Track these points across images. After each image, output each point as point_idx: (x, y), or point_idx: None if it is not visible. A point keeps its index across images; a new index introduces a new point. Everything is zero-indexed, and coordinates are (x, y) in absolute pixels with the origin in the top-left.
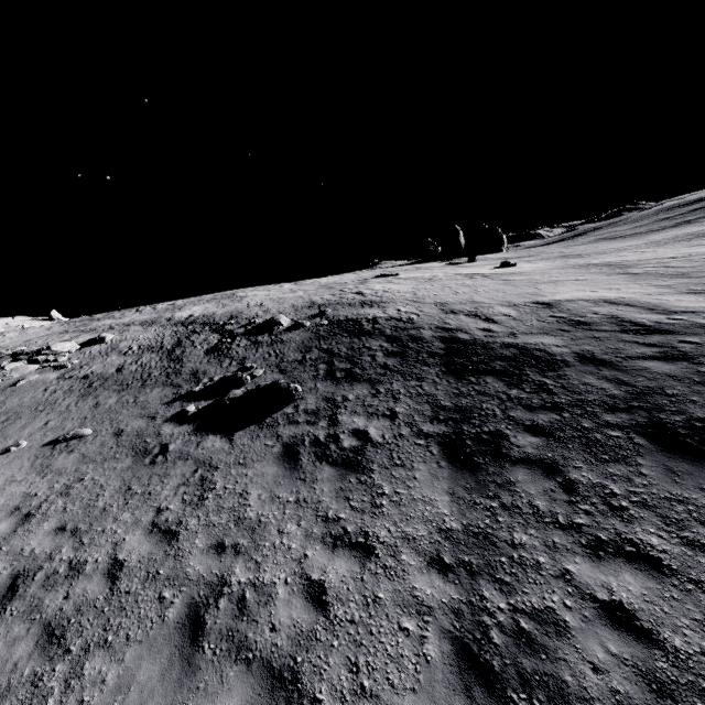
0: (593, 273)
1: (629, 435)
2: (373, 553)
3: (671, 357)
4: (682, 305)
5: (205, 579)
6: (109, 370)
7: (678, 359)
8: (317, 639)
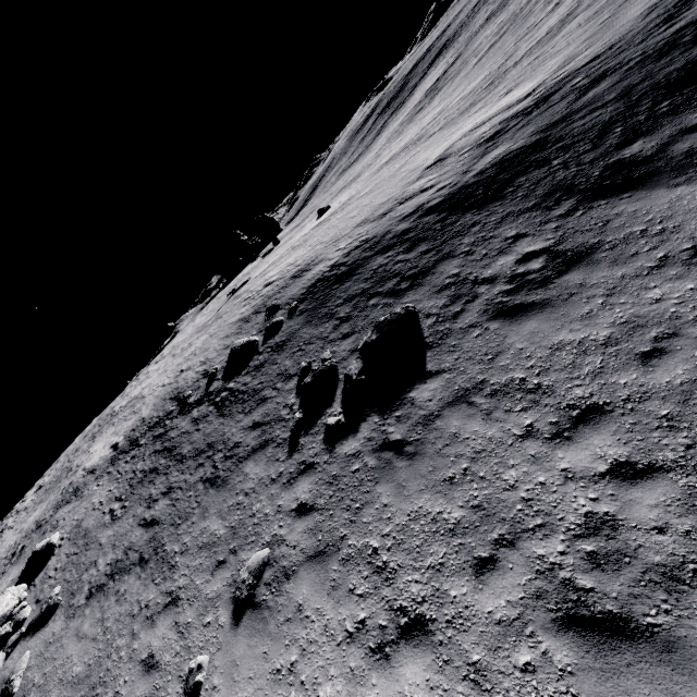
0: (411, 151)
1: (676, 96)
2: None
3: (591, 86)
4: (521, 94)
5: None
6: (133, 537)
7: (598, 83)
8: None
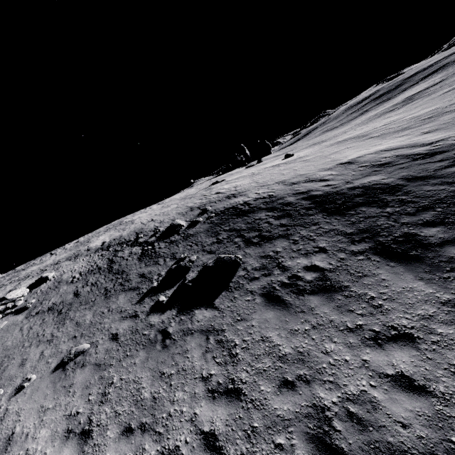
0: (351, 143)
1: None
2: (414, 337)
3: None
4: (430, 139)
5: (302, 414)
6: (68, 297)
7: None
8: (449, 416)
